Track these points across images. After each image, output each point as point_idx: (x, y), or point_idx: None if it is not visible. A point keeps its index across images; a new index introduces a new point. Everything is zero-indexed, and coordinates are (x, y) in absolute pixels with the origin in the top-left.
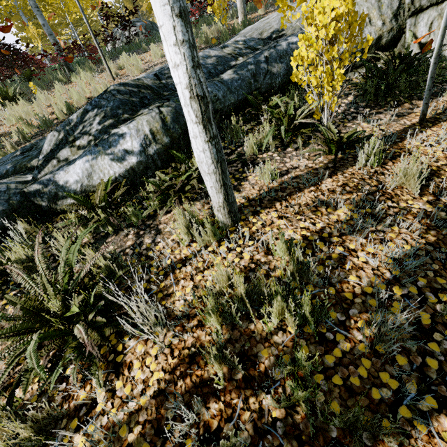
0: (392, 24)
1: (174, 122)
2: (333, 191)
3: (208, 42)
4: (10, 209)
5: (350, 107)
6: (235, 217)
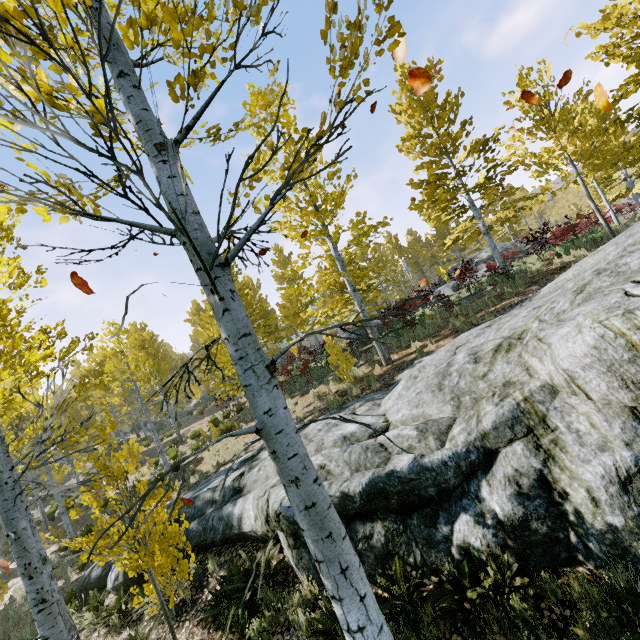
0: (267, 527)
1: None
2: None
3: (329, 402)
4: (100, 577)
5: (213, 602)
6: None
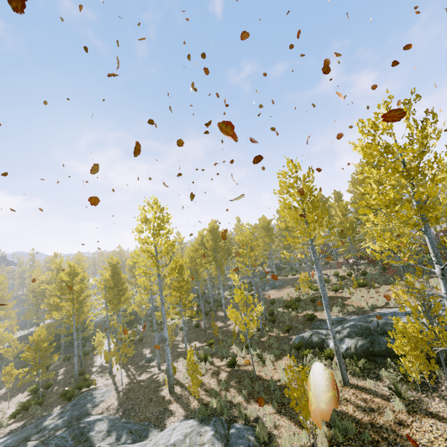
0: None
1: (359, 347)
2: (373, 401)
3: None
4: (317, 342)
5: None
6: (344, 383)
